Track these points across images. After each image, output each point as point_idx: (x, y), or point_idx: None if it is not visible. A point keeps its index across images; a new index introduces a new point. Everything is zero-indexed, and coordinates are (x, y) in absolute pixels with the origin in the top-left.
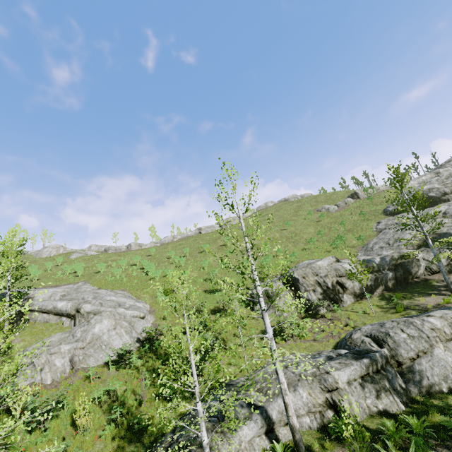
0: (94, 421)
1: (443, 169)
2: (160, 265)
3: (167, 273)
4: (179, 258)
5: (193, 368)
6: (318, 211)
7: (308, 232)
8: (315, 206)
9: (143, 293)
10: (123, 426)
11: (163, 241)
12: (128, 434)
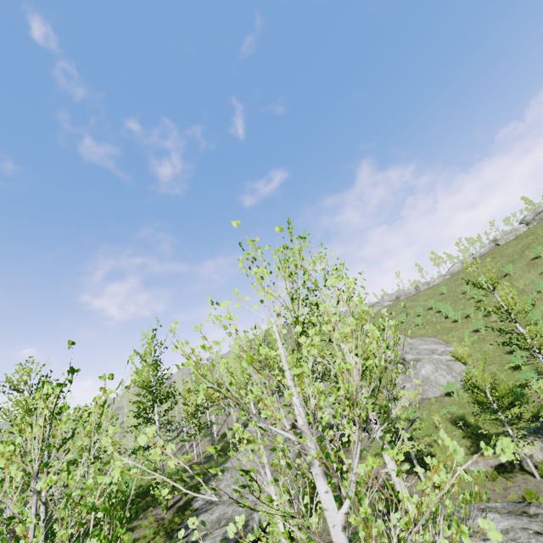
0: (447, 427)
1: None
2: (457, 304)
3: (467, 313)
4: (477, 290)
5: (488, 395)
6: None
7: None
8: None
9: (449, 337)
10: (468, 432)
11: (451, 272)
12: (472, 436)
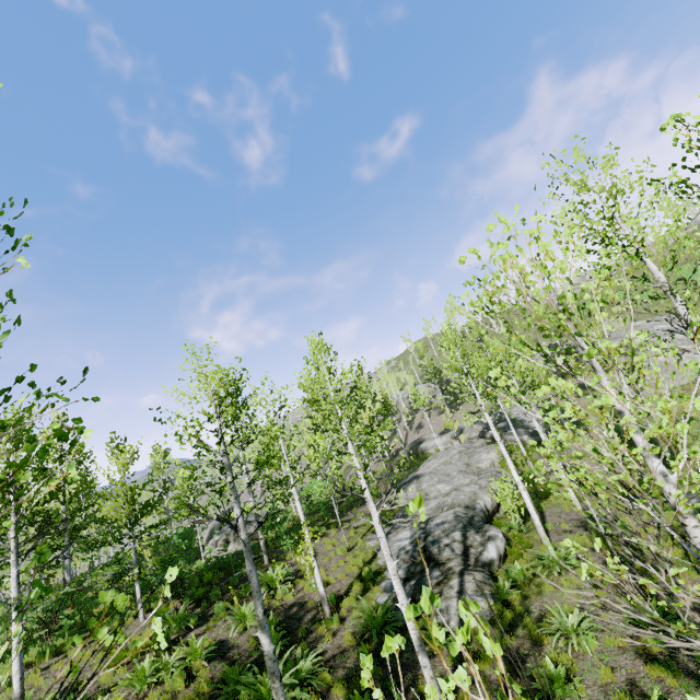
0: None
1: None
2: None
3: None
4: None
5: None
6: None
7: None
8: None
9: (699, 311)
10: None
11: (699, 221)
12: None
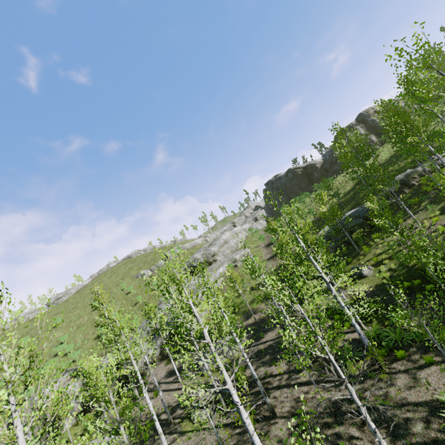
0: None
1: (237, 218)
2: None
3: None
4: None
5: None
6: (137, 277)
7: (114, 310)
8: (139, 270)
9: None
10: None
11: None
12: None
